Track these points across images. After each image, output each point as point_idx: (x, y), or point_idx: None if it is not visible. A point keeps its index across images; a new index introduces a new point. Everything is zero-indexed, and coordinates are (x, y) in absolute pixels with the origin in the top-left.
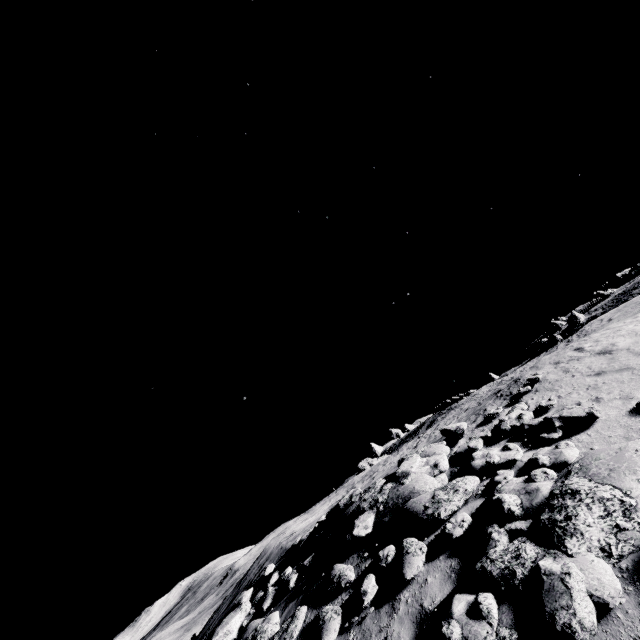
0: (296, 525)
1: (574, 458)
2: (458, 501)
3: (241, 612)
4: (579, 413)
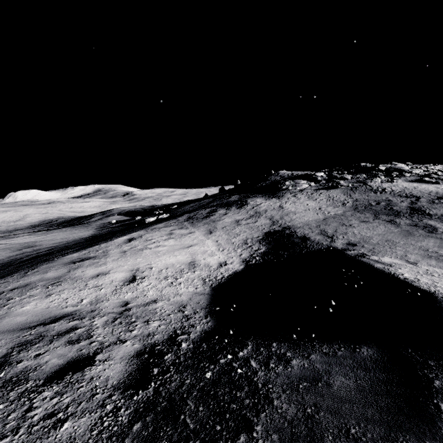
0: None
1: None
2: (418, 172)
3: (323, 173)
4: None
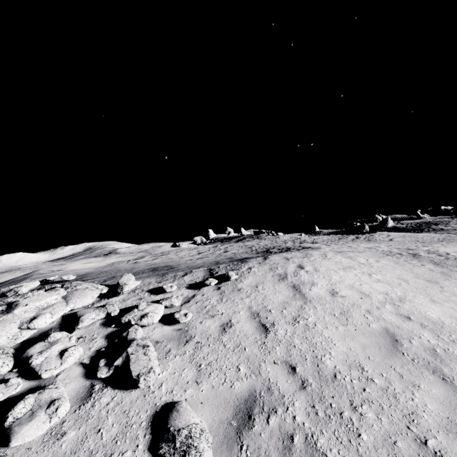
0: (78, 263)
1: (19, 443)
2: None
3: None
4: (136, 368)
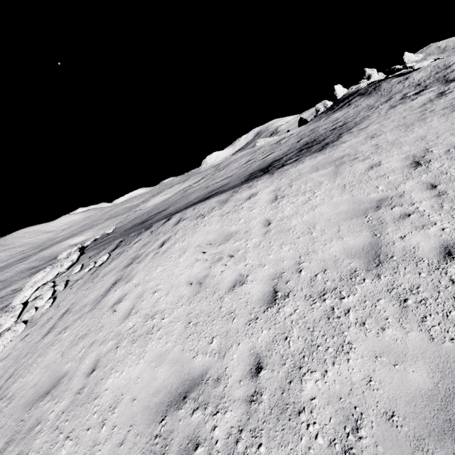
0: (157, 198)
1: None
2: None
3: None
4: None
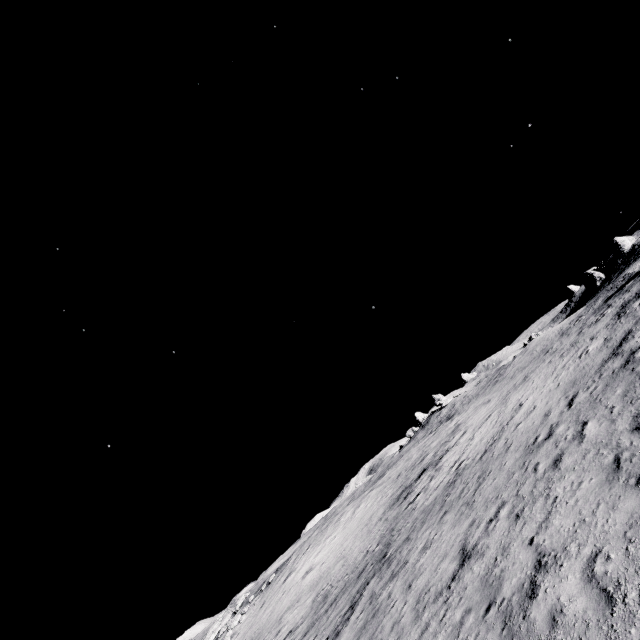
0: (275, 564)
1: None
2: None
3: None
4: None
